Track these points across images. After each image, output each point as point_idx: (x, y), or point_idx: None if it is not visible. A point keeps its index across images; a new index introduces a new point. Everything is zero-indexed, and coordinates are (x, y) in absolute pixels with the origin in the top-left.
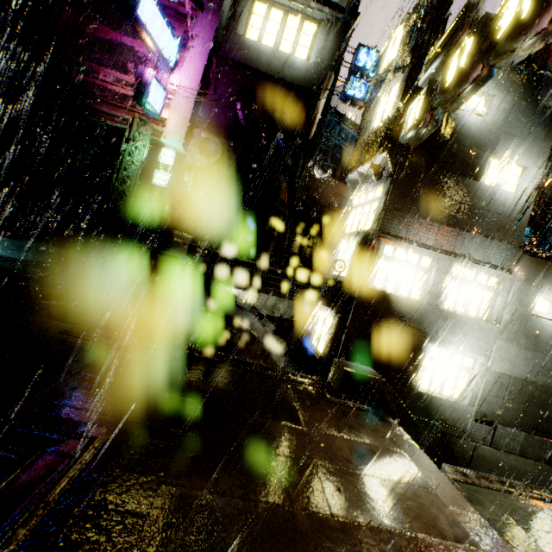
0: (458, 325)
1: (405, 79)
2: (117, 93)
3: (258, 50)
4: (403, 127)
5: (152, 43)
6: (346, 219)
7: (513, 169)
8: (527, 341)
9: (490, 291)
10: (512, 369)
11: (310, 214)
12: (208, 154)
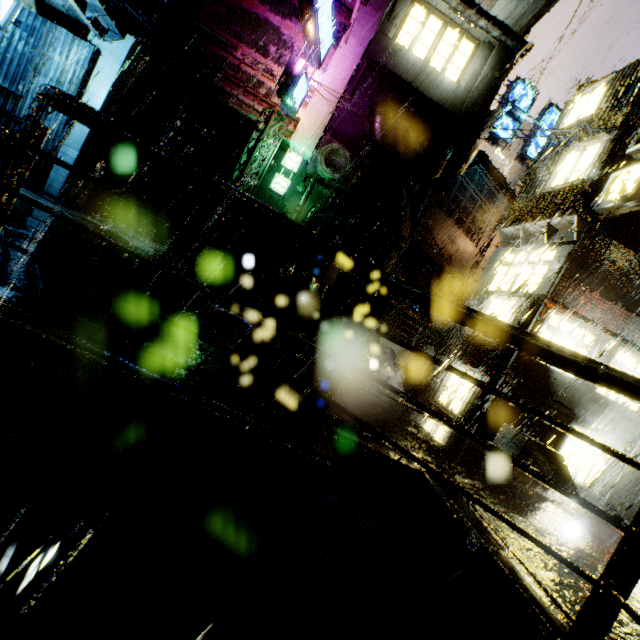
0: (608, 411)
1: (613, 143)
2: (252, 77)
3: (407, 60)
4: (601, 194)
5: (314, 32)
6: (491, 274)
7: None
8: None
9: None
10: None
11: (422, 256)
12: (333, 168)
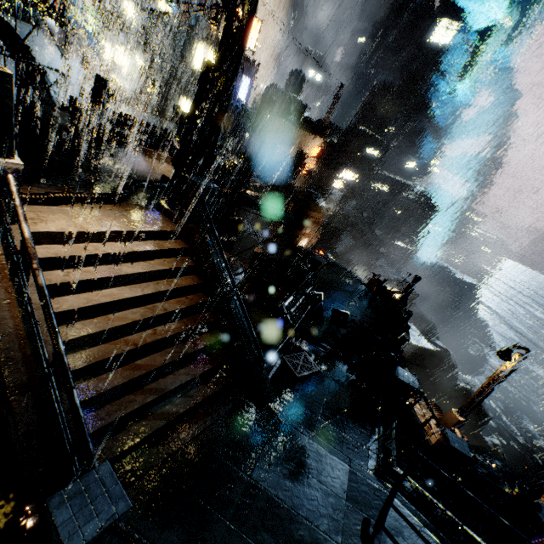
0: (117, 67)
1: None
2: None
3: None
4: None
5: None
6: None
7: (131, 5)
8: (133, 72)
9: (125, 54)
10: (130, 82)
11: None
12: None
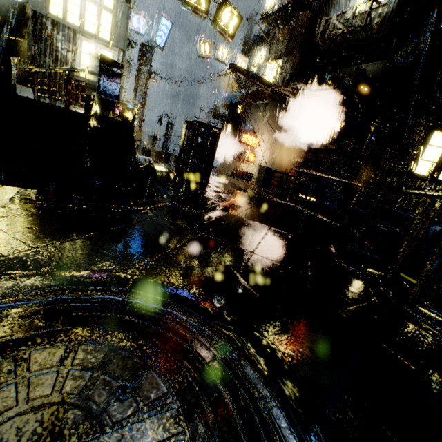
0: None
1: None
2: None
3: None
4: None
5: None
6: None
7: None
8: None
9: None
10: None
11: None
12: None
